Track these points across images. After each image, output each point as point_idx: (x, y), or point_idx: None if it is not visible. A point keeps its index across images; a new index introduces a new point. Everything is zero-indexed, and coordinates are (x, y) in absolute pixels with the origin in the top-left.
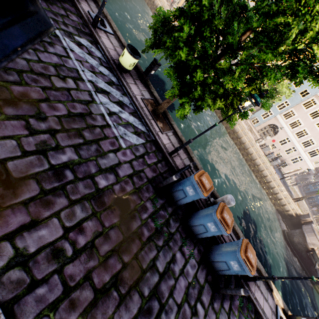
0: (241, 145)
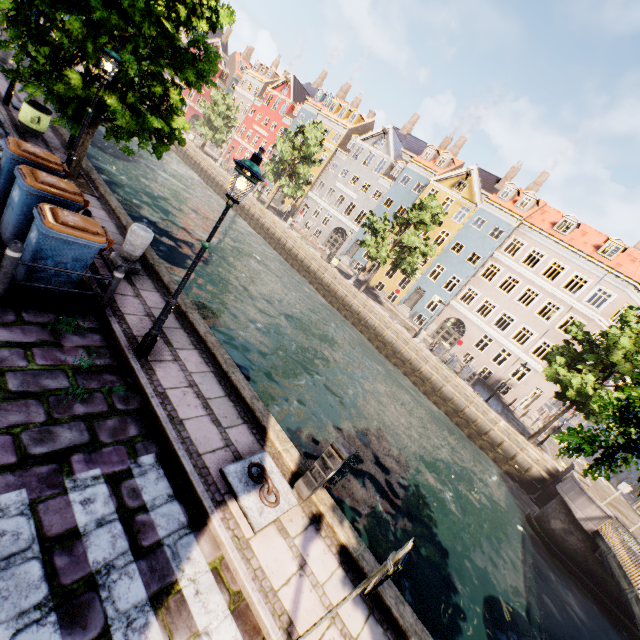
0: (387, 347)
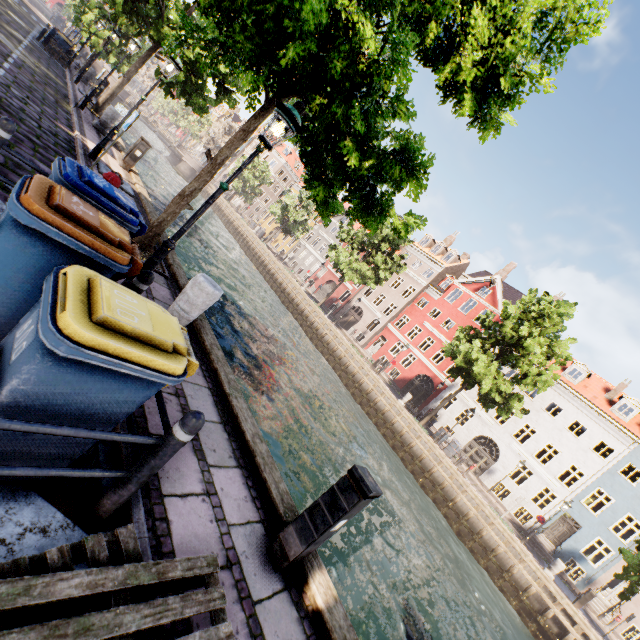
0: None
